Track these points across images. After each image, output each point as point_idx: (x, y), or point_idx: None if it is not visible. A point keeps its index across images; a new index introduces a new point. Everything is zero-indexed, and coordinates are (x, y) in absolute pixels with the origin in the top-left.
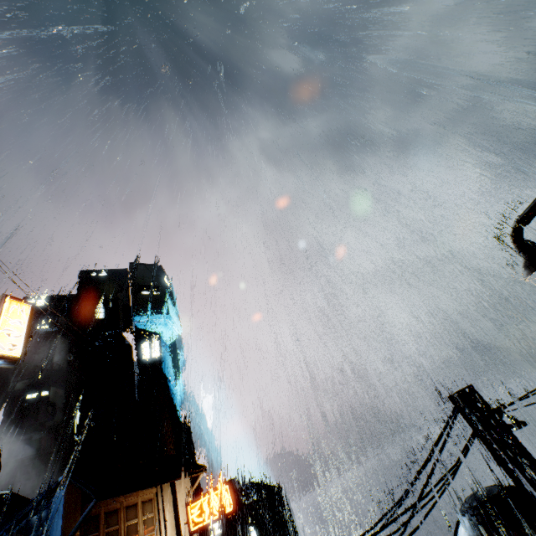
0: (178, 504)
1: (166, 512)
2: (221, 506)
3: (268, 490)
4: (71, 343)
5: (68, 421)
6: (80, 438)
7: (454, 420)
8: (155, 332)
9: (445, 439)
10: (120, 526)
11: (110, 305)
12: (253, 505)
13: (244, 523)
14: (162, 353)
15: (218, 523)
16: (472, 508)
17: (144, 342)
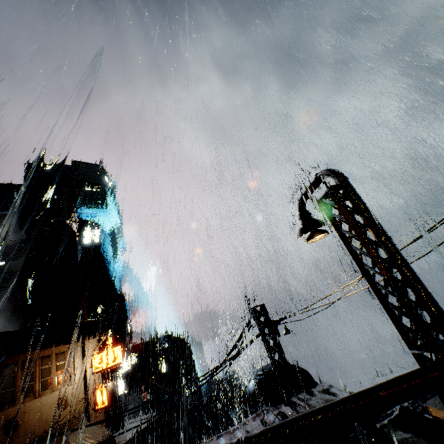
0: (86, 355)
1: (76, 360)
2: (114, 358)
3: (177, 341)
4: (21, 226)
5: (21, 287)
6: (33, 299)
7: (251, 324)
8: (95, 223)
9: (246, 335)
10: (35, 369)
11: (55, 196)
12: (164, 350)
13: (158, 361)
14: (101, 240)
15: (129, 363)
16: (257, 375)
17: (86, 230)
